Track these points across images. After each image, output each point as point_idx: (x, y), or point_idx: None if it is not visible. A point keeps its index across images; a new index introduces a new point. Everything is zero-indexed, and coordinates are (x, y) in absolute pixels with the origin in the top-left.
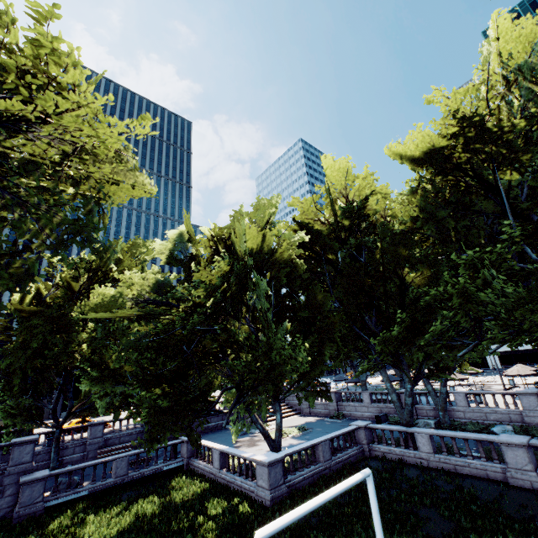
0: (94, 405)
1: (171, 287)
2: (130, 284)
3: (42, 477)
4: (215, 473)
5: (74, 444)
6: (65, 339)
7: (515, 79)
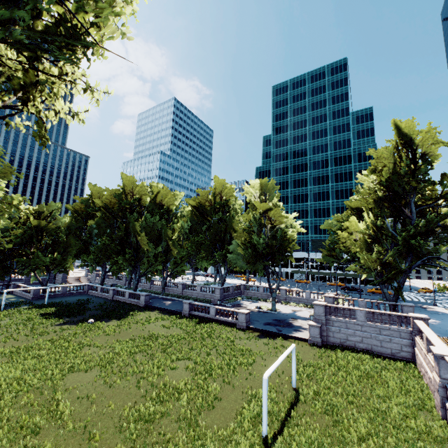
0: None
1: (7, 229)
2: None
3: None
4: (21, 293)
5: None
6: None
7: (131, 191)
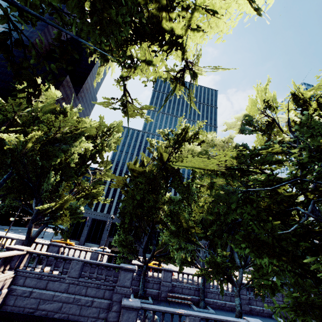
0: (167, 255)
1: (249, 151)
2: (212, 145)
3: (135, 307)
4: None
5: (153, 280)
6: (155, 198)
7: None
